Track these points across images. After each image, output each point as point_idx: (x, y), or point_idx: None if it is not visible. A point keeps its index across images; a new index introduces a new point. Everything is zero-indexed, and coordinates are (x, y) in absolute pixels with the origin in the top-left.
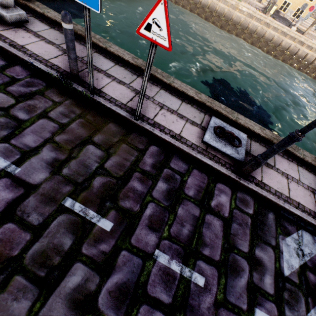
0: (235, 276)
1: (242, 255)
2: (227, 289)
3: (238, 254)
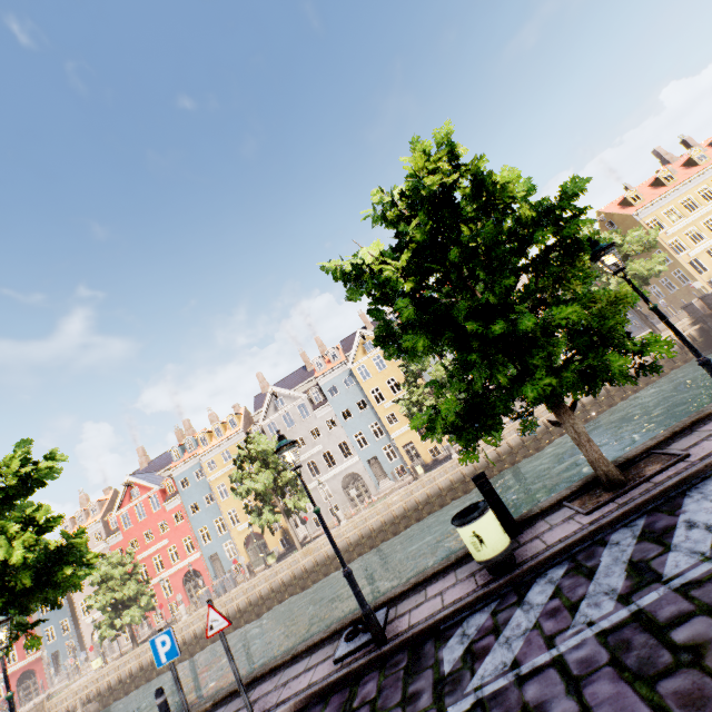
0: None
1: (393, 707)
2: None
3: (388, 711)
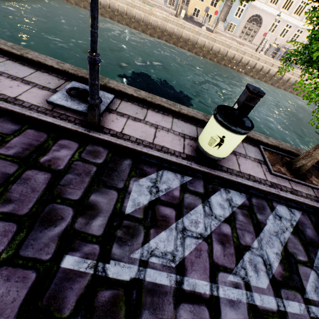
0: (46, 227)
1: (69, 203)
2: (25, 243)
3: (61, 203)
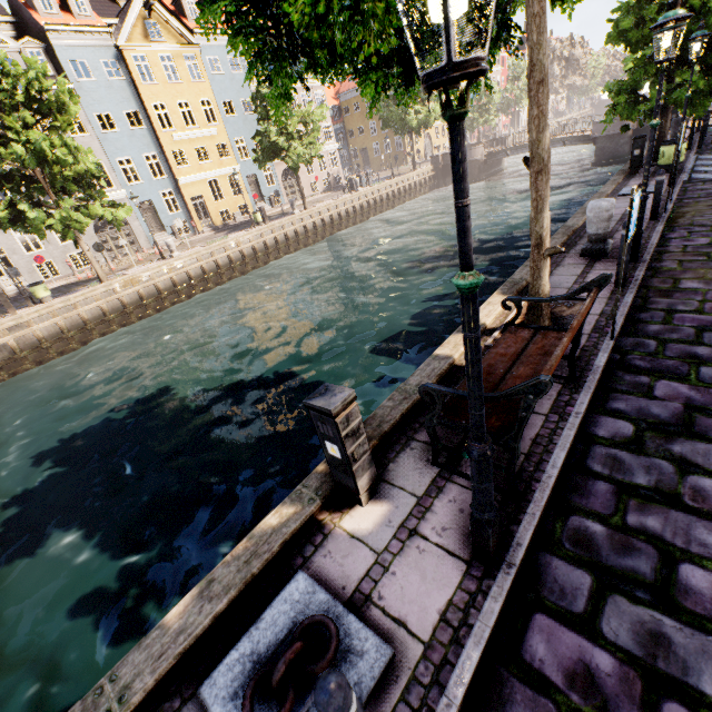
0: None
1: None
2: None
3: None
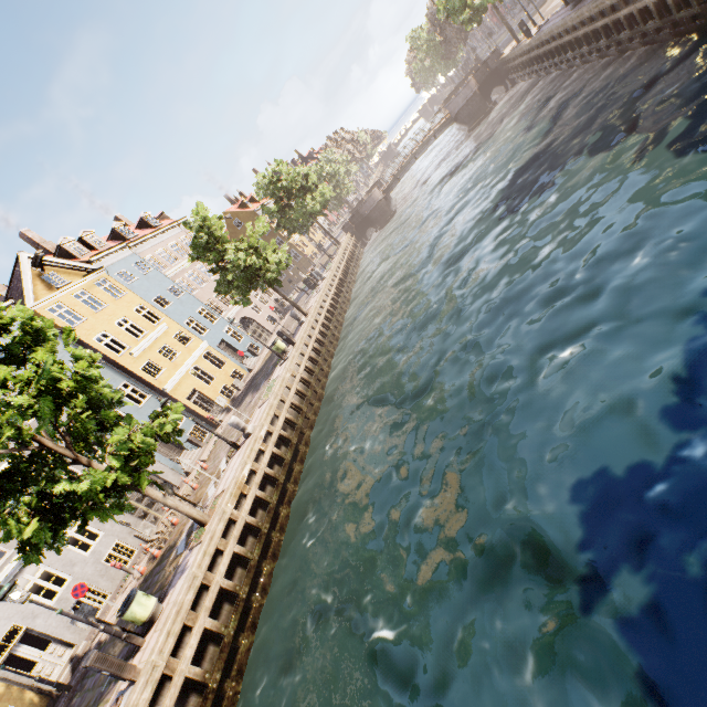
0: None
1: None
2: None
3: None
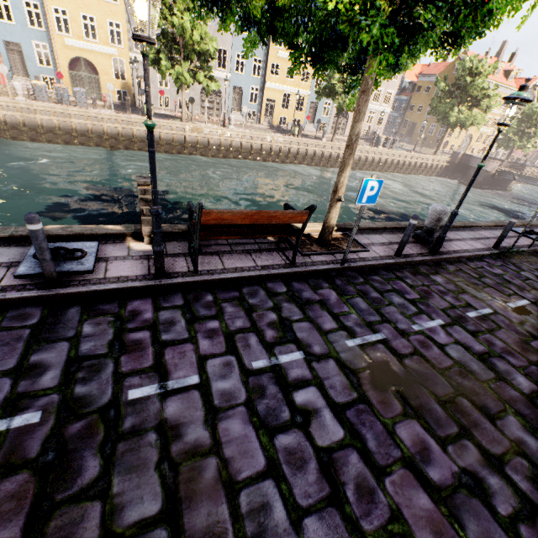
0: None
1: None
2: None
3: None
